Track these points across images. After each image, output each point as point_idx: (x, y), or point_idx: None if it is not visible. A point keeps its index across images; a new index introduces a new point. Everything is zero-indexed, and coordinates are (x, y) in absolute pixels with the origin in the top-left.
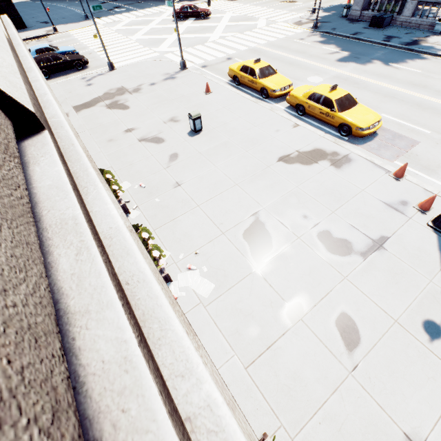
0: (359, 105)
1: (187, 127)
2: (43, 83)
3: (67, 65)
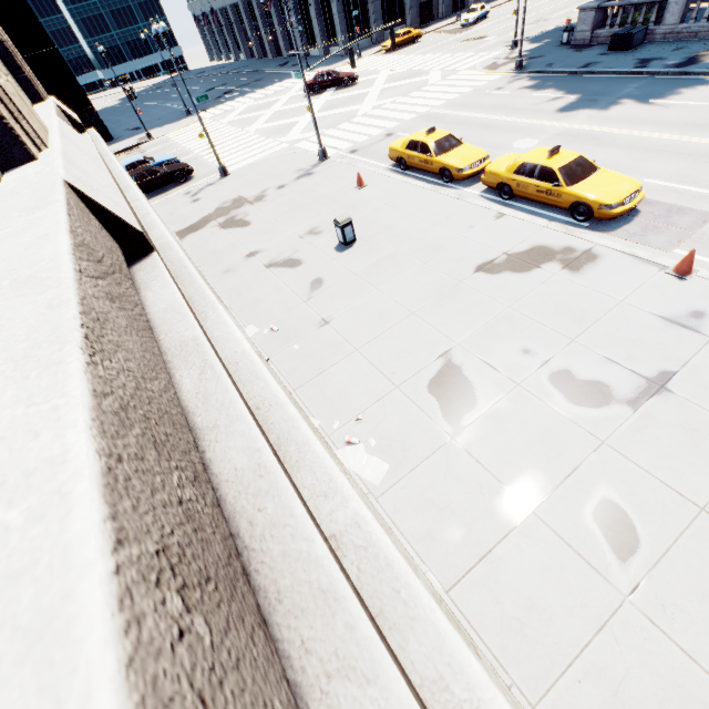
0: (600, 171)
1: (334, 240)
2: (144, 202)
3: (166, 179)
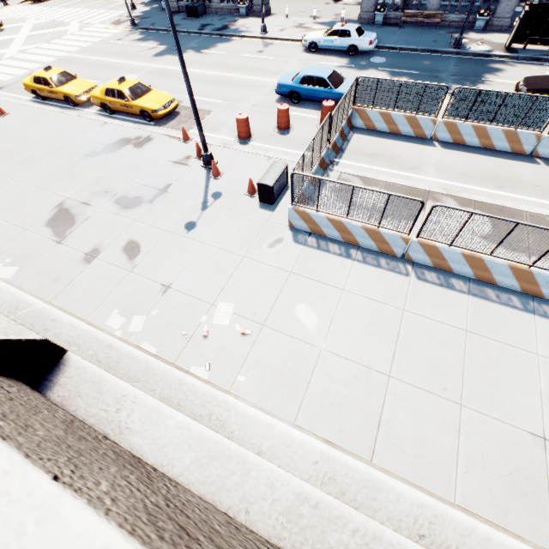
0: (152, 91)
1: None
2: None
3: None
